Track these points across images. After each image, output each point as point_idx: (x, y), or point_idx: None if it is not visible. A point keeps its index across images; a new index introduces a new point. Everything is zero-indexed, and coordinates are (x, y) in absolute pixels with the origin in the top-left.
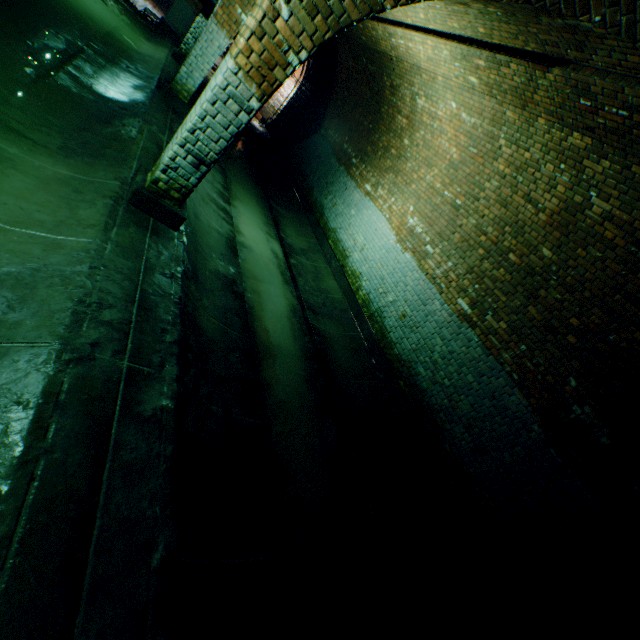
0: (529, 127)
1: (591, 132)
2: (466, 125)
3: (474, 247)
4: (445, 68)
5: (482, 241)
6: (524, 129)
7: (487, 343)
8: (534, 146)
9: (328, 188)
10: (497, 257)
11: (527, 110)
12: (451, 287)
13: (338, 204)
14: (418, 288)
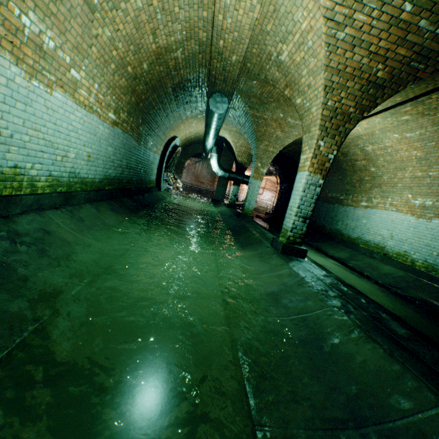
0: None
1: None
2: (413, 137)
3: None
4: (380, 125)
5: None
6: None
7: None
8: None
9: (334, 219)
10: None
11: None
12: None
13: (348, 223)
14: None
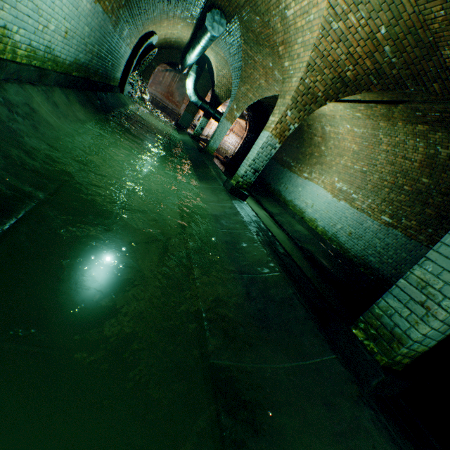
0: (394, 127)
1: (426, 123)
2: (358, 133)
3: (381, 188)
4: (341, 113)
5: (385, 184)
6: (391, 129)
7: (407, 234)
8: (399, 134)
9: (280, 181)
10: (397, 190)
11: (391, 121)
12: (374, 211)
13: (289, 187)
14: (354, 217)
